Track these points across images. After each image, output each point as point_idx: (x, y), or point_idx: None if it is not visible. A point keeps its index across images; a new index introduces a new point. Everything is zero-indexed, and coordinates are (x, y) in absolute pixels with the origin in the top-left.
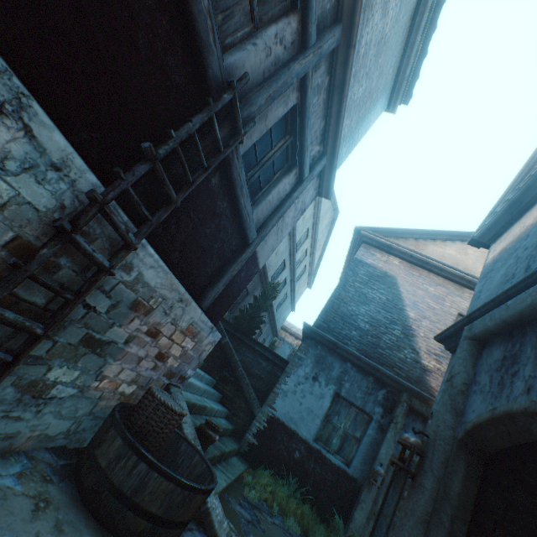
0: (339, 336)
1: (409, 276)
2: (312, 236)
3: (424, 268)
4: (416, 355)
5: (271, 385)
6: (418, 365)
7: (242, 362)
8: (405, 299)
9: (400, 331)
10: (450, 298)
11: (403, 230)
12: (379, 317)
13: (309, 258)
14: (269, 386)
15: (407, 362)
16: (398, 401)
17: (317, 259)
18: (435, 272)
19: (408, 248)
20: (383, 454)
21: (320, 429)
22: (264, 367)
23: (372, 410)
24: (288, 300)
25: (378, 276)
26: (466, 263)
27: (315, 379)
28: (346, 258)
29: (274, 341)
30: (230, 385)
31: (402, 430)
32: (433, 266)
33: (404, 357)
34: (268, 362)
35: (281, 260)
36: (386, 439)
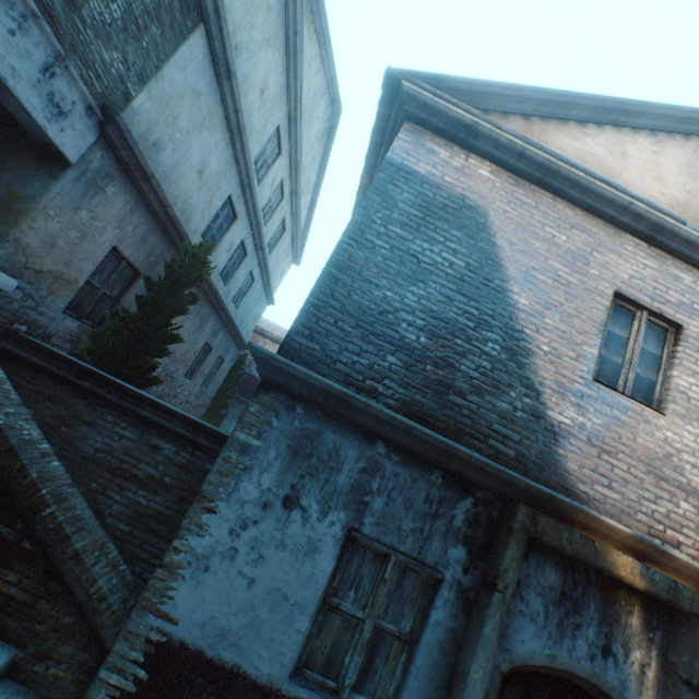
0: (353, 374)
1: (514, 207)
2: (291, 152)
3: (548, 186)
4: (536, 400)
5: (191, 499)
6: (540, 424)
7: (108, 452)
8: (508, 263)
9: (500, 346)
10: (598, 257)
11: (501, 88)
12: (452, 314)
13: (289, 206)
14: (186, 502)
15: (517, 419)
16: (507, 528)
17: (306, 211)
18: (571, 196)
19: (515, 134)
20: (476, 682)
21: (311, 636)
22: (170, 458)
23: (443, 558)
24: (258, 287)
25: (446, 208)
26: (627, 178)
27: (293, 504)
28: (360, 182)
29: (244, 357)
30: (20, 566)
31: (515, 597)
32: (567, 181)
33: (509, 410)
34: (179, 442)
35: (221, 196)
36: (483, 639)
